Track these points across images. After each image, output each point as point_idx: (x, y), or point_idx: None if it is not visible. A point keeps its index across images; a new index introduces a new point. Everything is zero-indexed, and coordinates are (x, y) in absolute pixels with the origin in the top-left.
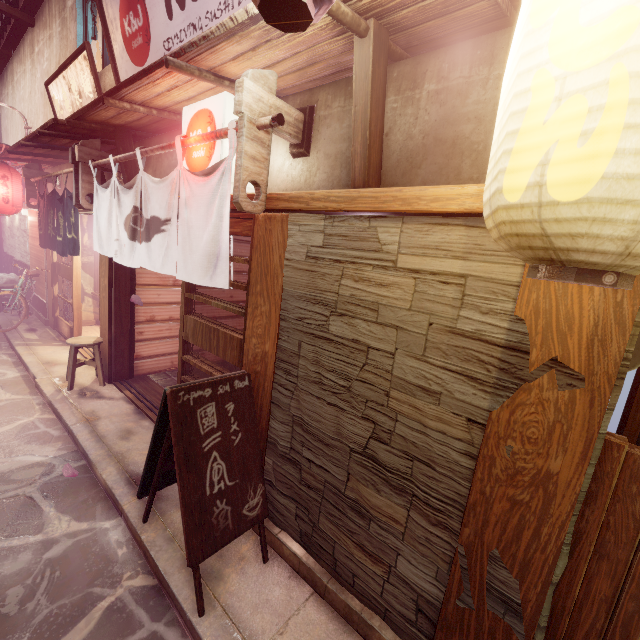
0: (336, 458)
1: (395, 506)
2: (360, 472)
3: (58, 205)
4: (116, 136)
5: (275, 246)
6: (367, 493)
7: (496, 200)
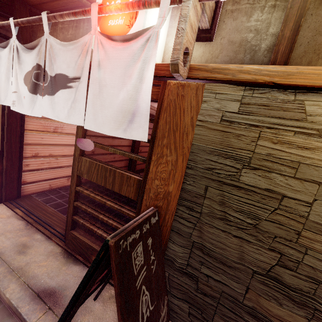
0: (237, 277)
1: (296, 316)
2: (262, 289)
3: None
4: (13, 6)
5: (187, 109)
6: (269, 305)
7: None
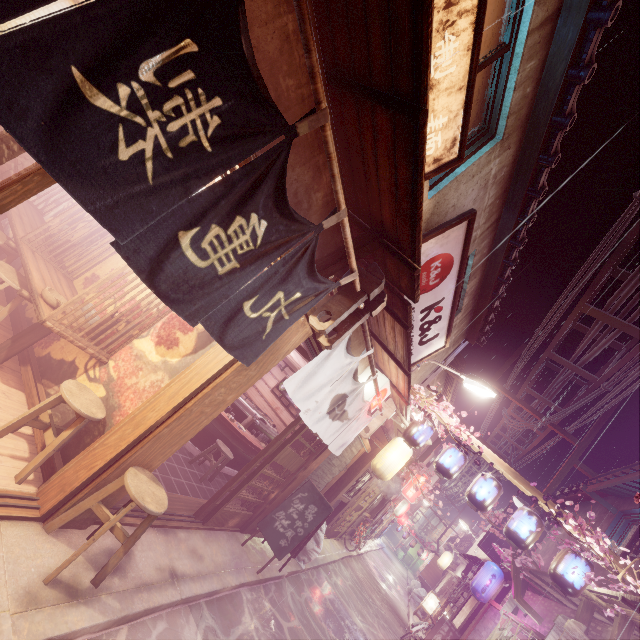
0: None
1: None
2: None
3: (267, 192)
4: None
5: None
6: None
7: (385, 475)
